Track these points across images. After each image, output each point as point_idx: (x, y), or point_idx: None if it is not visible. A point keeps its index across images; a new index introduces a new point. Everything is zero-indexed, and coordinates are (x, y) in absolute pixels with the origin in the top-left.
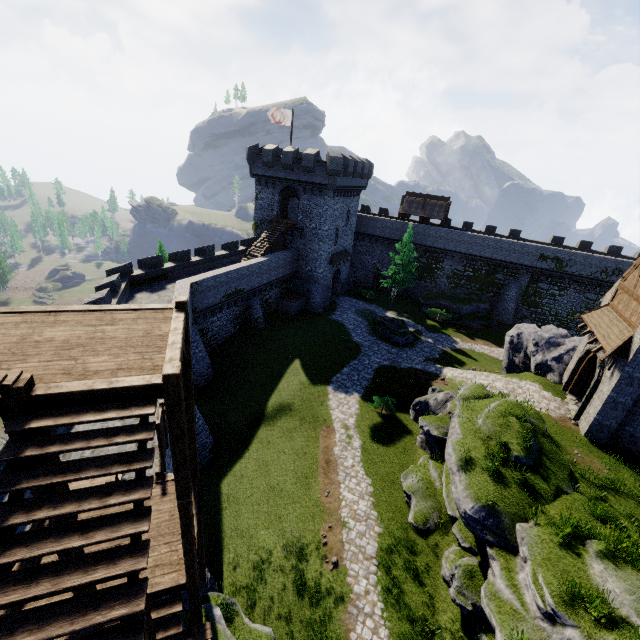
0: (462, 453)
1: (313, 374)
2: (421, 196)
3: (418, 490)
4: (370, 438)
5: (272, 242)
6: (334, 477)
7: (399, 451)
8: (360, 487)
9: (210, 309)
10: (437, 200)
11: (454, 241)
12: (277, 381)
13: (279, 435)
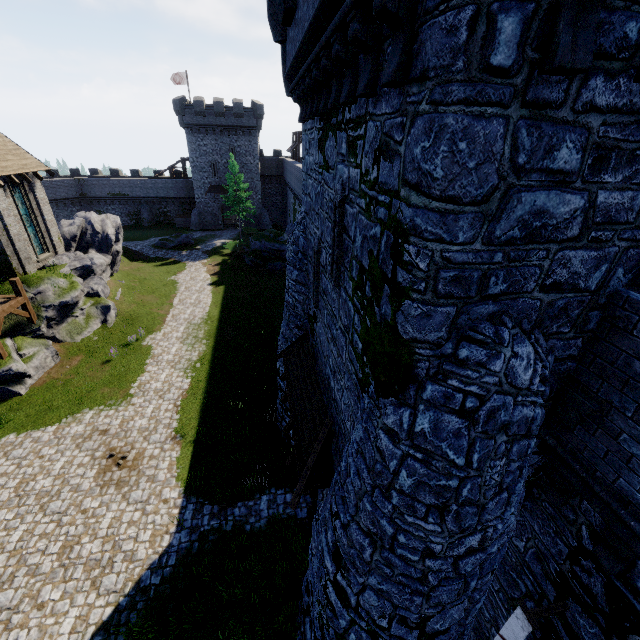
0: None
1: None
2: None
3: None
4: None
5: (170, 171)
6: None
7: None
8: None
9: (99, 199)
10: None
11: (292, 175)
12: None
13: None
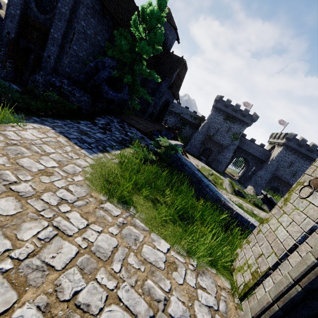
0: None
1: None
2: None
3: None
4: None
5: None
6: None
7: None
8: None
9: None
10: None
11: None
12: None
13: None
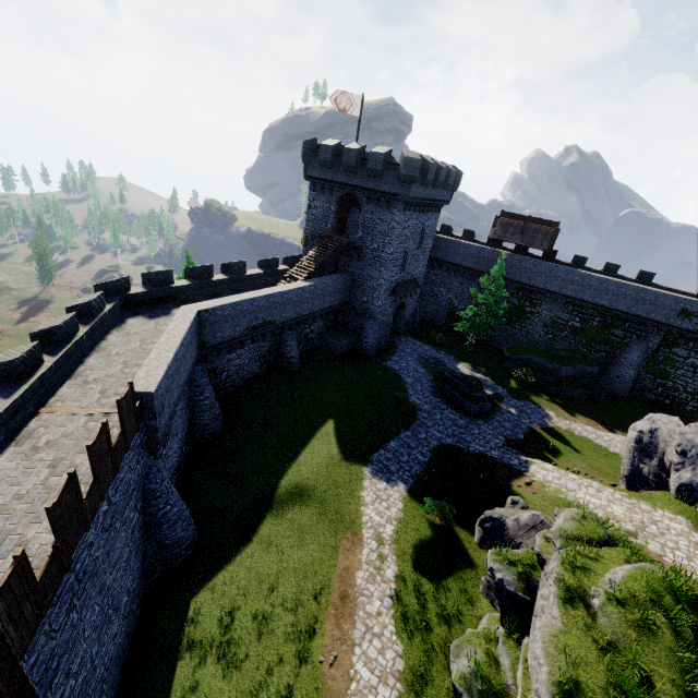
0: (561, 667)
1: (348, 446)
2: (520, 218)
3: (475, 687)
4: (411, 565)
5: (320, 263)
6: (348, 630)
7: (452, 595)
8: (384, 658)
9: (226, 344)
10: (542, 225)
11: (559, 280)
12: (299, 449)
13: (286, 533)
